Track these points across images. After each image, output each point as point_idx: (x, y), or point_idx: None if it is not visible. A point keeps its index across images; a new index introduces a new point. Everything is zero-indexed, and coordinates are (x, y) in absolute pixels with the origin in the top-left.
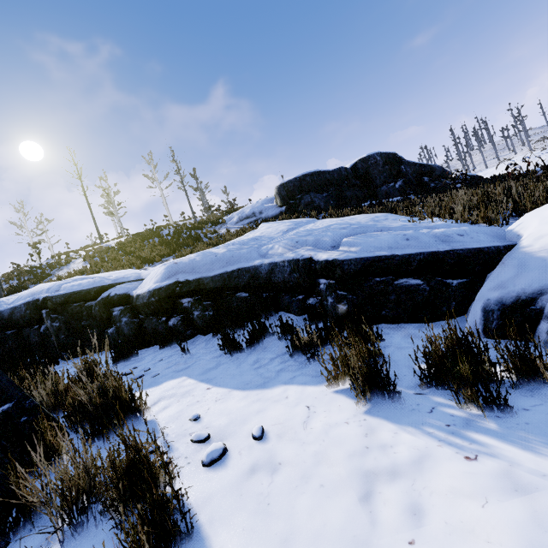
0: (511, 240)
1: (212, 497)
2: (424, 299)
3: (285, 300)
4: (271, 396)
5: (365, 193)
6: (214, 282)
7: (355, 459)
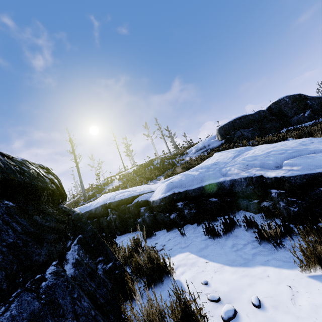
0: None
1: None
2: None
3: (244, 203)
4: (255, 273)
5: (280, 123)
6: (195, 193)
7: None
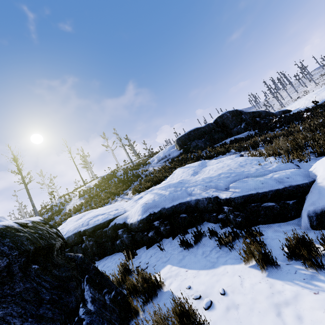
0: (312, 177)
1: (216, 322)
2: (278, 211)
3: (206, 216)
4: (219, 272)
5: (225, 134)
6: (168, 211)
7: (269, 299)
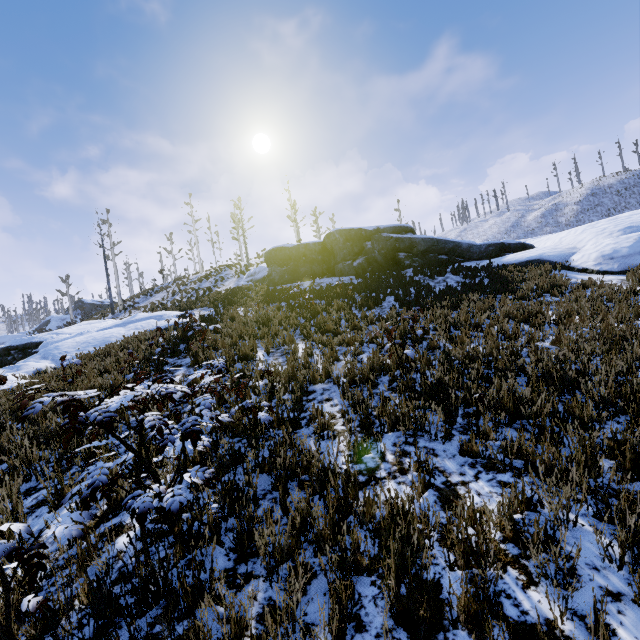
0: None
1: None
2: None
3: None
4: None
5: (323, 268)
6: None
7: None
